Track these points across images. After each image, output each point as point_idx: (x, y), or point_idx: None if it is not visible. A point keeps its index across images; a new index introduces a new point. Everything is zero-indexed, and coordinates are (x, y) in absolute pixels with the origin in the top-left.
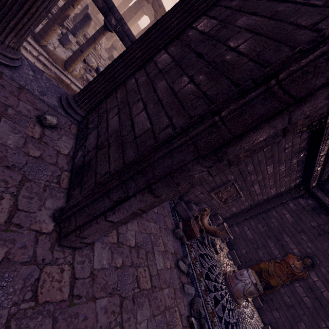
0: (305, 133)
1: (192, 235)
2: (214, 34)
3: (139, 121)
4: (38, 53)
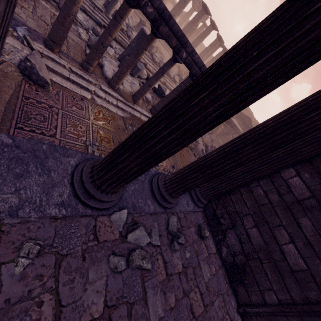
0: None
1: None
2: None
3: (290, 254)
4: (116, 99)
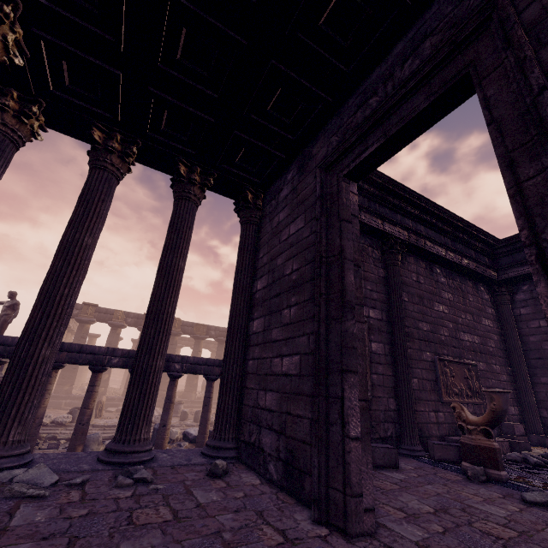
0: (408, 258)
1: (490, 454)
2: (272, 280)
3: (288, 366)
4: None
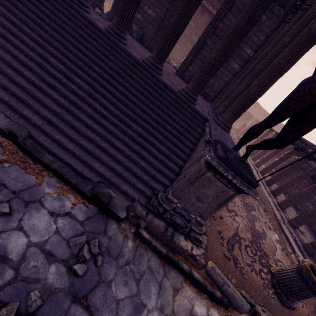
0: None
1: None
2: None
3: (151, 14)
4: None
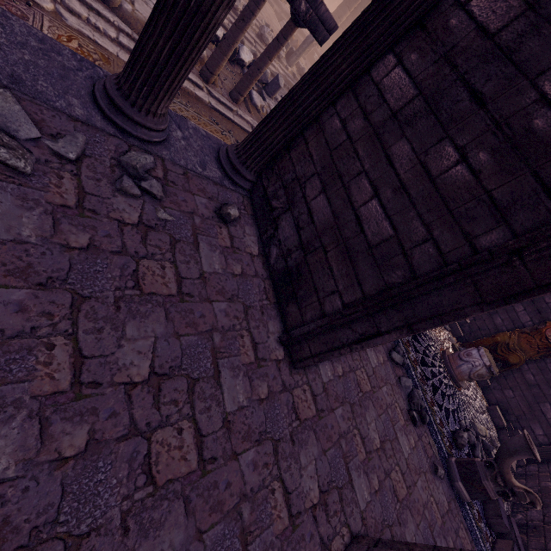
0: None
1: None
2: (512, 44)
3: (370, 218)
4: (115, 29)
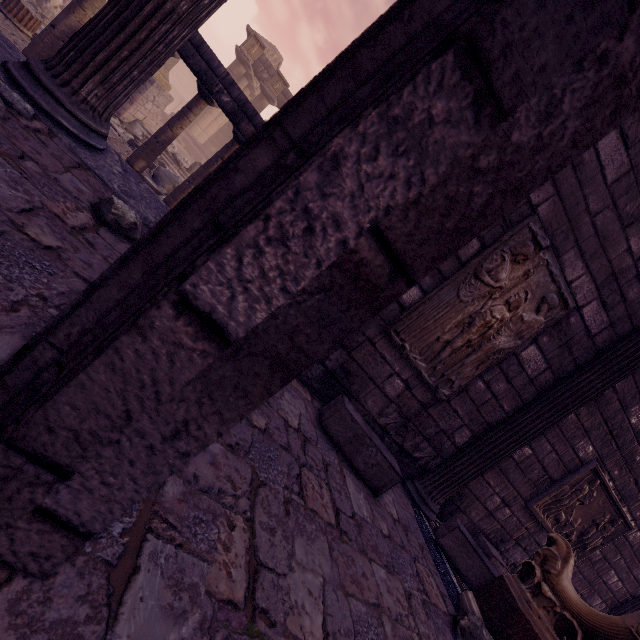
0: None
1: None
2: None
3: None
4: None
